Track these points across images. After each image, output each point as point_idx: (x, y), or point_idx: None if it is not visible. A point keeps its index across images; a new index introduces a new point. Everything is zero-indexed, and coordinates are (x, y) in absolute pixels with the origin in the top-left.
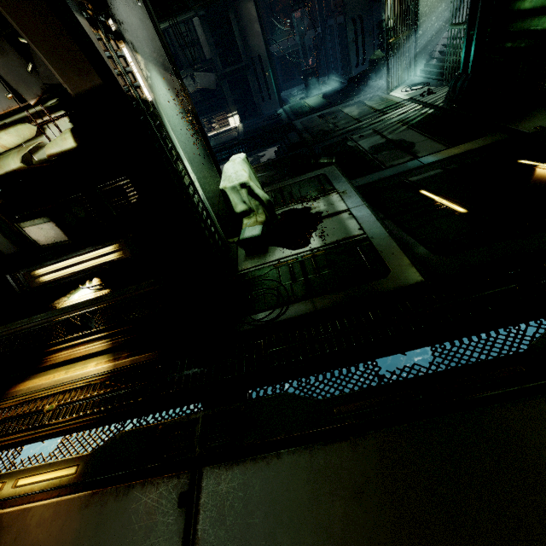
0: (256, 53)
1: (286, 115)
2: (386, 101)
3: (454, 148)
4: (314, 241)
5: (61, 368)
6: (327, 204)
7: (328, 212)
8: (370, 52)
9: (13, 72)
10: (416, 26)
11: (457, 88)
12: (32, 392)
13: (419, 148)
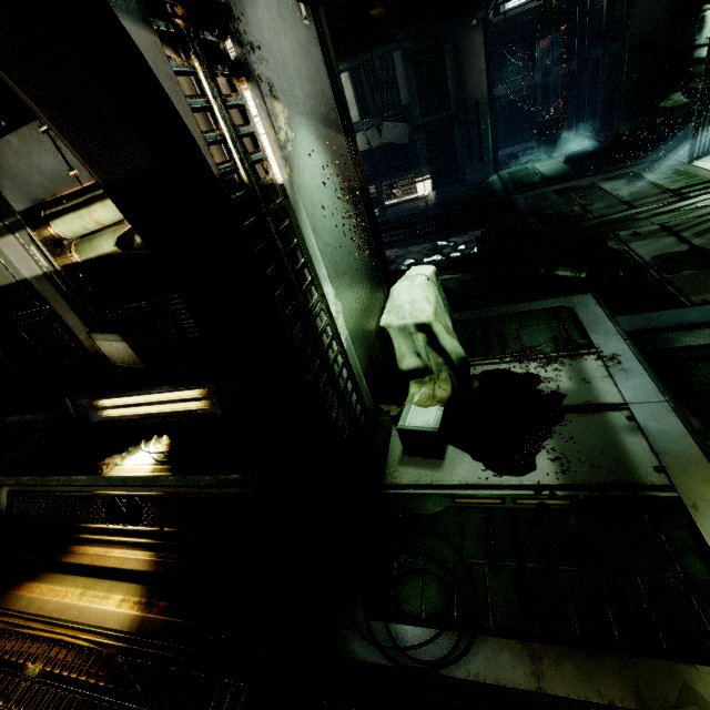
0: (472, 97)
1: (501, 185)
2: (685, 175)
3: None
4: (544, 465)
5: (81, 579)
6: (575, 378)
7: (579, 398)
8: (659, 96)
9: None
10: None
11: None
12: (29, 615)
13: None
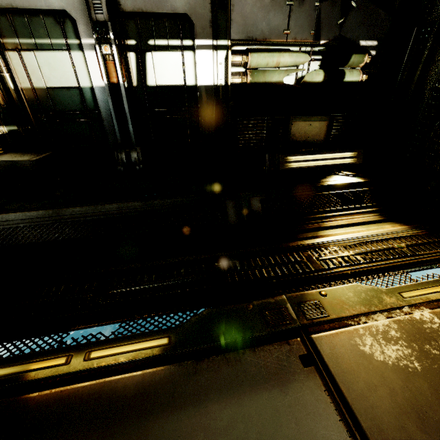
0: None
1: None
2: None
3: None
4: None
5: (356, 227)
6: None
7: None
8: None
9: (328, 19)
10: None
11: None
12: (357, 237)
13: None
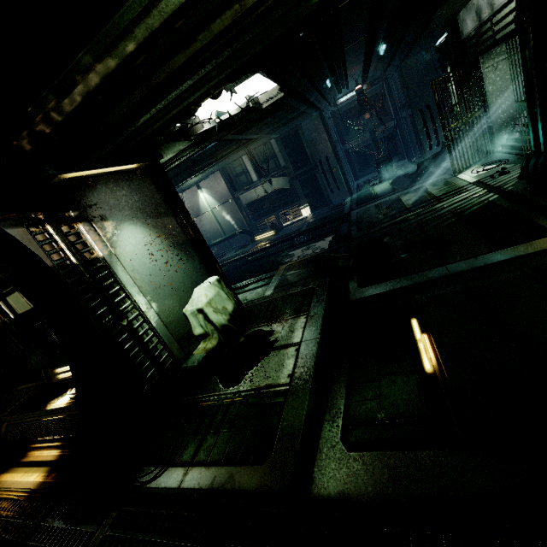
0: (324, 155)
1: (349, 204)
2: (449, 185)
3: (498, 251)
4: (244, 380)
5: (25, 468)
6: (288, 330)
7: (282, 341)
8: None
9: None
10: (486, 106)
11: (530, 168)
12: None
13: (454, 250)
